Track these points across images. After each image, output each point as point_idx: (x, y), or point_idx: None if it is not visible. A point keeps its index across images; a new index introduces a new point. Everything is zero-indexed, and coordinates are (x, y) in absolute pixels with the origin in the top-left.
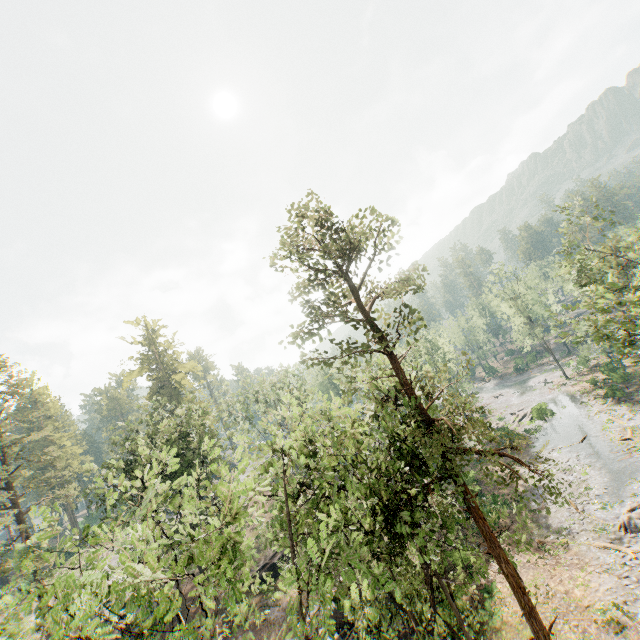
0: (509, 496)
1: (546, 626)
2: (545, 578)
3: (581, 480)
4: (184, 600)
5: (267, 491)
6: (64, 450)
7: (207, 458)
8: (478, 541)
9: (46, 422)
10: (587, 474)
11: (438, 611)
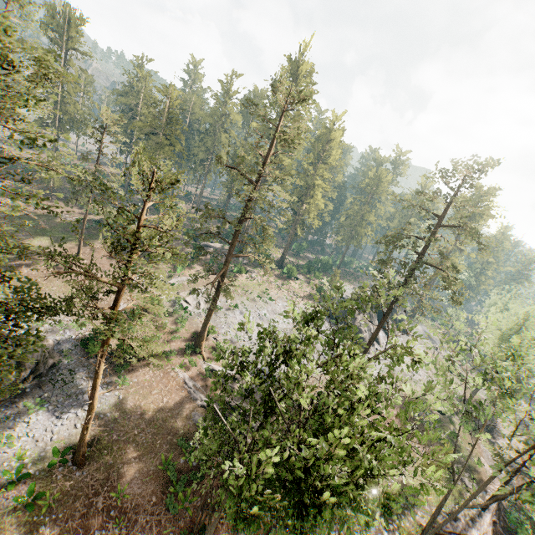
0: None
1: None
2: None
3: None
4: (210, 534)
5: (398, 419)
6: (315, 197)
7: None
8: None
9: (321, 165)
10: None
11: None
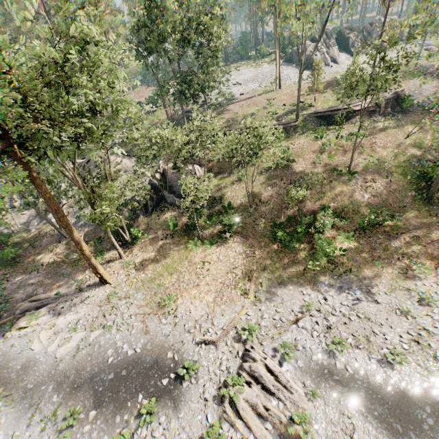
0: (348, 262)
1: (178, 270)
2: (215, 276)
3: (380, 348)
4: (167, 117)
5: None
6: None
7: (186, 38)
8: (271, 237)
9: None
10: (394, 360)
11: (202, 219)
